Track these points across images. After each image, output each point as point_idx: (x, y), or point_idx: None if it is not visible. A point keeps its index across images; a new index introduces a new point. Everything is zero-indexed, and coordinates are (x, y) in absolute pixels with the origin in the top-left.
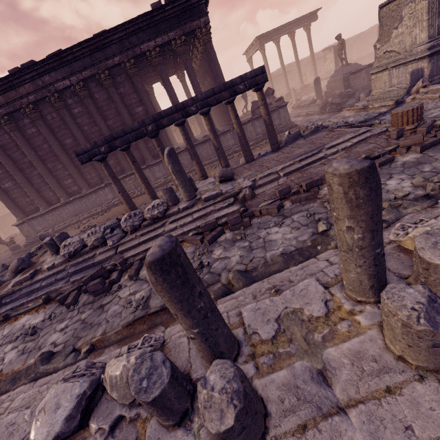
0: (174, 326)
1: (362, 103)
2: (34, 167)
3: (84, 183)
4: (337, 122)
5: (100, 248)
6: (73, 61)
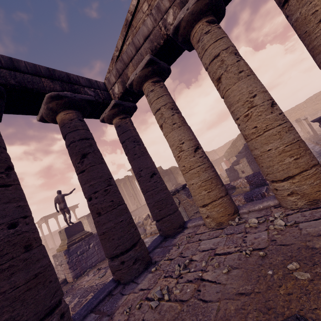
0: None
1: None
2: None
3: None
4: None
5: None
6: None
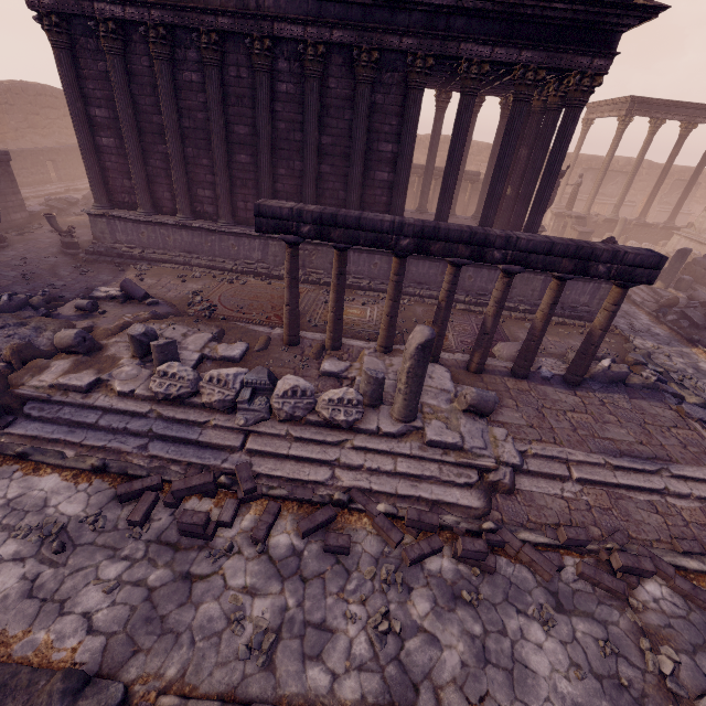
0: None
1: None
2: (164, 138)
3: (229, 211)
4: (682, 370)
5: (218, 412)
6: None
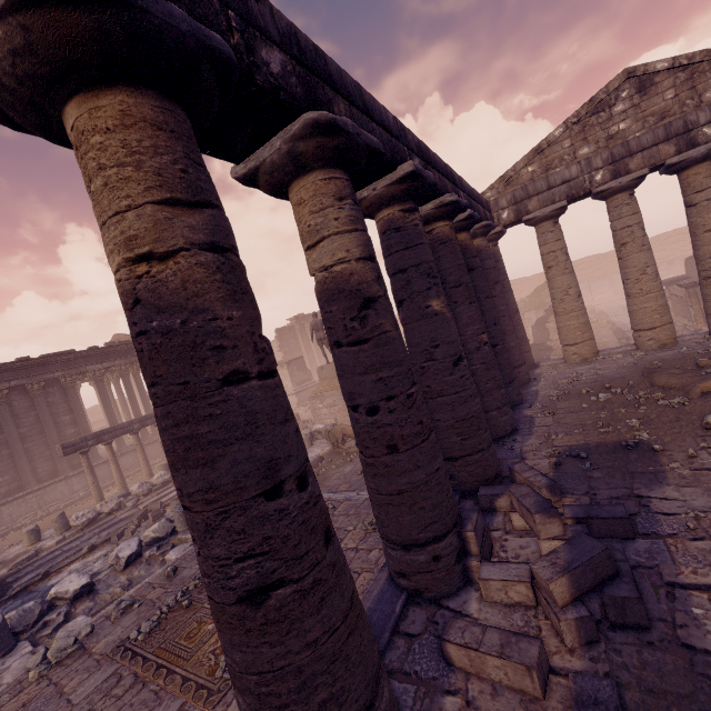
0: None
1: None
2: None
3: None
4: None
5: (116, 513)
6: (6, 371)
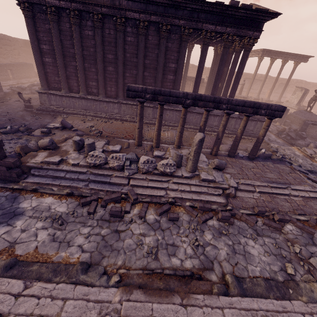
0: (193, 308)
1: (310, 151)
2: (75, 59)
3: (104, 91)
4: (289, 155)
5: (116, 171)
6: (151, 3)
